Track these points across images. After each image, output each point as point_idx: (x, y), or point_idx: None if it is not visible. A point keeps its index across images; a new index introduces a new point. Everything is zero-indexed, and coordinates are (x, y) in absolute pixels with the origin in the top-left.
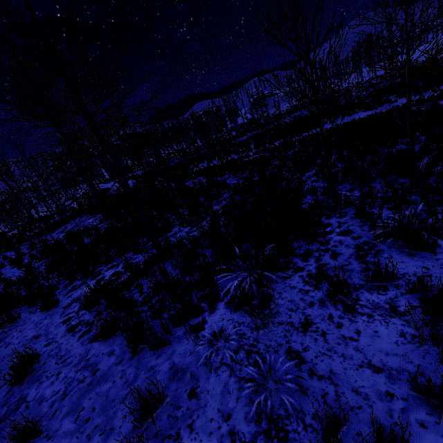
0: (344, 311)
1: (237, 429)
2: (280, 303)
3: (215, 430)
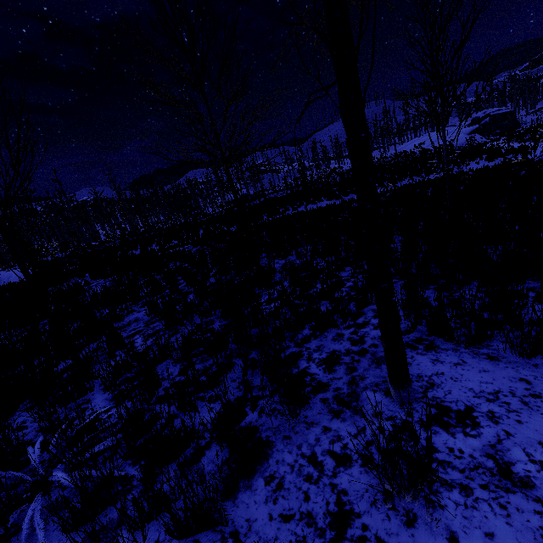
0: None
1: None
2: None
3: None
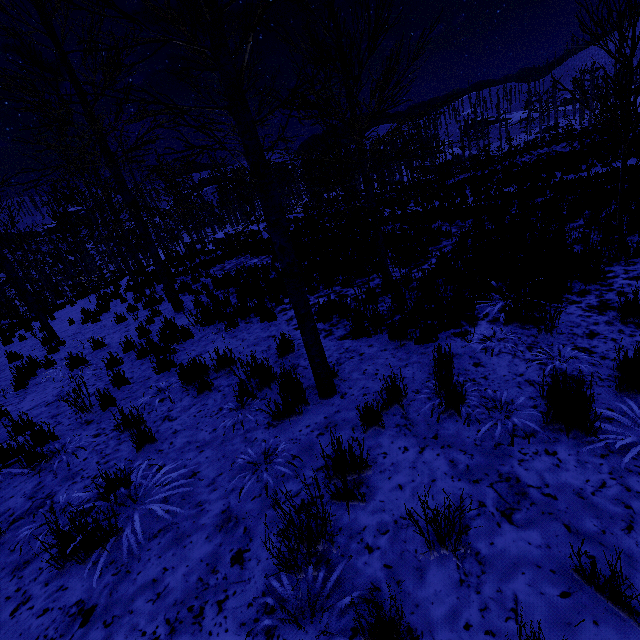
0: (637, 328)
1: (533, 379)
2: (557, 322)
3: (510, 379)
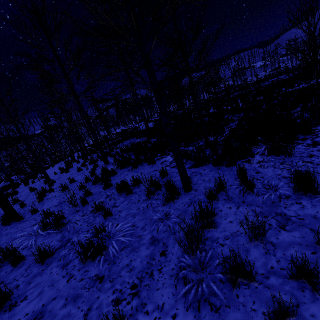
0: None
1: (285, 176)
2: (293, 152)
3: (274, 177)
